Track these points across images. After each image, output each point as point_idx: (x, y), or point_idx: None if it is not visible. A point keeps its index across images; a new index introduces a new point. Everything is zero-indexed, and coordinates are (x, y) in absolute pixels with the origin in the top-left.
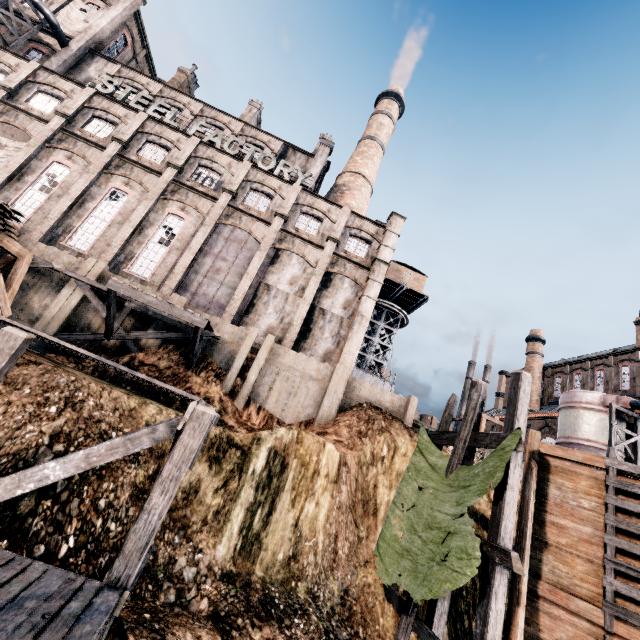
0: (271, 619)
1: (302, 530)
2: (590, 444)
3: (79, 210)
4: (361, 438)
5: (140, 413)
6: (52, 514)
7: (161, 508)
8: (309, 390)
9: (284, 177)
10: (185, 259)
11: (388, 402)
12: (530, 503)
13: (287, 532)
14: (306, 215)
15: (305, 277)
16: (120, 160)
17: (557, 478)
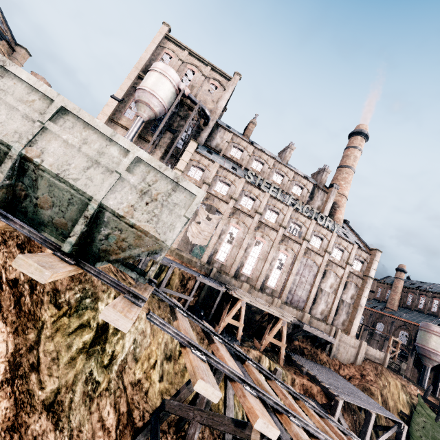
0: None
1: None
2: (434, 352)
3: (245, 253)
4: (377, 378)
5: None
6: None
7: None
8: (351, 351)
9: (329, 228)
10: (290, 279)
11: (378, 355)
12: None
13: None
14: (336, 248)
15: (336, 284)
16: (259, 223)
17: None
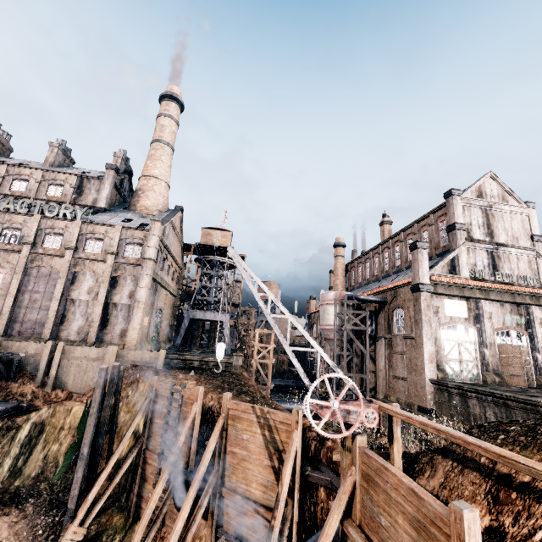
0: (13, 504)
1: (49, 458)
2: (329, 327)
3: None
4: None
5: None
6: None
7: None
8: (94, 367)
9: (67, 217)
10: (8, 302)
11: (147, 358)
12: (135, 418)
13: (39, 461)
14: (92, 239)
15: (98, 285)
16: None
17: (159, 400)
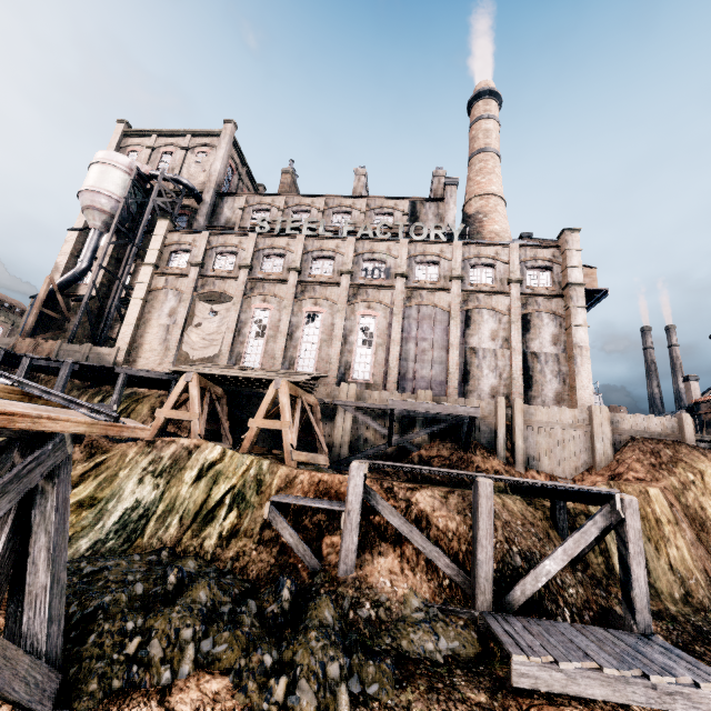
0: None
1: (679, 569)
2: None
3: (292, 342)
4: (658, 471)
5: (509, 506)
6: (548, 595)
7: (642, 576)
8: (574, 438)
9: (441, 239)
10: (393, 352)
11: (658, 427)
12: None
13: (668, 574)
14: (475, 267)
15: (503, 328)
16: (301, 285)
17: None
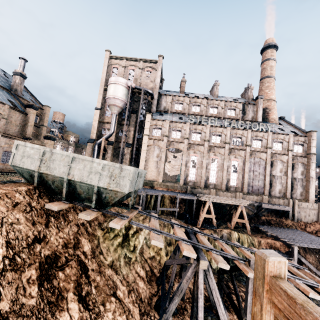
0: None
1: None
2: None
3: (207, 170)
4: None
5: None
6: None
7: None
8: (312, 213)
9: (263, 130)
10: (246, 176)
11: None
12: None
13: None
14: (275, 142)
15: (284, 168)
16: (209, 147)
17: None
